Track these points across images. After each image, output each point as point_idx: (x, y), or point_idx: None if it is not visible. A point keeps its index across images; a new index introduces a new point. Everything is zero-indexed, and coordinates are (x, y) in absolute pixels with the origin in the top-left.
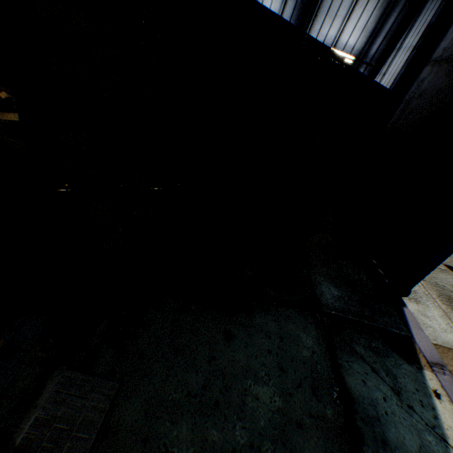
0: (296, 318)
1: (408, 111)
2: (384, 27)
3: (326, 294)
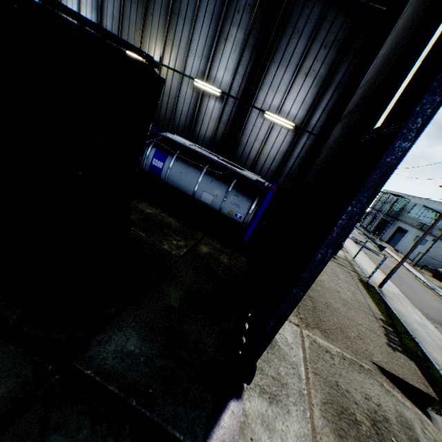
0: (2, 360)
1: (316, 163)
2: (321, 103)
3: (111, 344)
